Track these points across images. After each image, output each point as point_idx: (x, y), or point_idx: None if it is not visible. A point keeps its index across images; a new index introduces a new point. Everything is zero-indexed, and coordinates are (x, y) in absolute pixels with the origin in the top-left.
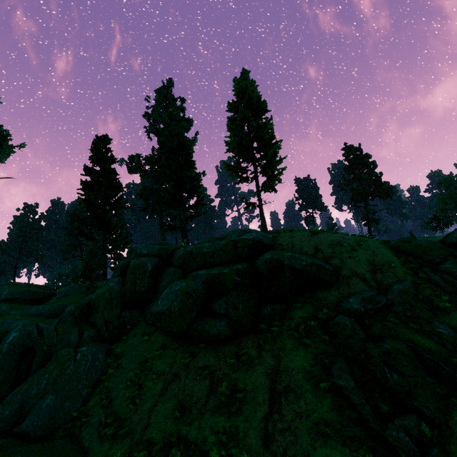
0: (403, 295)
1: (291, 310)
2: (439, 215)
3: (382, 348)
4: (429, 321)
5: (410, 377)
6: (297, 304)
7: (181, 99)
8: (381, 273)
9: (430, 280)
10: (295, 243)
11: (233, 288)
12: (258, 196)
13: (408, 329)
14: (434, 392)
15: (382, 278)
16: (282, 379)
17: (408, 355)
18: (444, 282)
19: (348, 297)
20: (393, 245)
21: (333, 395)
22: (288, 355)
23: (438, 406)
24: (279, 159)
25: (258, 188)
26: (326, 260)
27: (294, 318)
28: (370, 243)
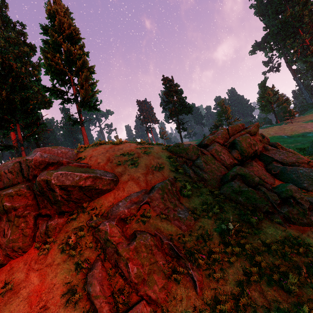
0: (160, 192)
1: (69, 222)
2: (217, 123)
3: (130, 245)
4: (174, 209)
5: (147, 266)
6: (74, 216)
7: (19, 24)
8: (152, 174)
9: (186, 174)
10: (93, 156)
11: (3, 214)
12: (78, 115)
13: (159, 219)
14: (163, 273)
15: (151, 179)
16: (41, 299)
17: (149, 247)
18: (194, 174)
19: (121, 200)
20: (170, 149)
21: (83, 302)
22: (54, 270)
23: (163, 285)
24: (92, 82)
25: (78, 108)
26: (112, 169)
27: (69, 230)
28: (154, 149)
